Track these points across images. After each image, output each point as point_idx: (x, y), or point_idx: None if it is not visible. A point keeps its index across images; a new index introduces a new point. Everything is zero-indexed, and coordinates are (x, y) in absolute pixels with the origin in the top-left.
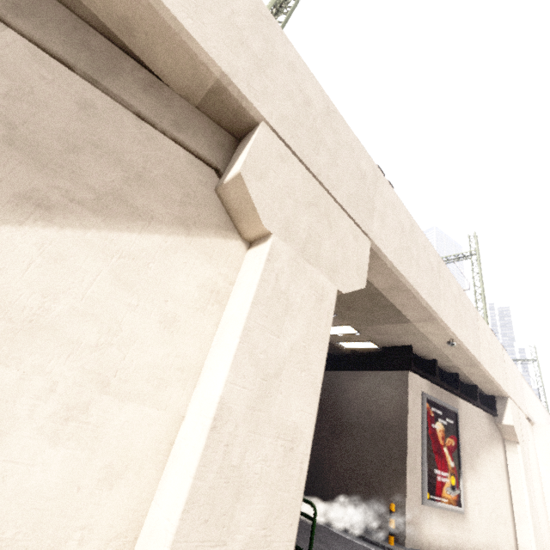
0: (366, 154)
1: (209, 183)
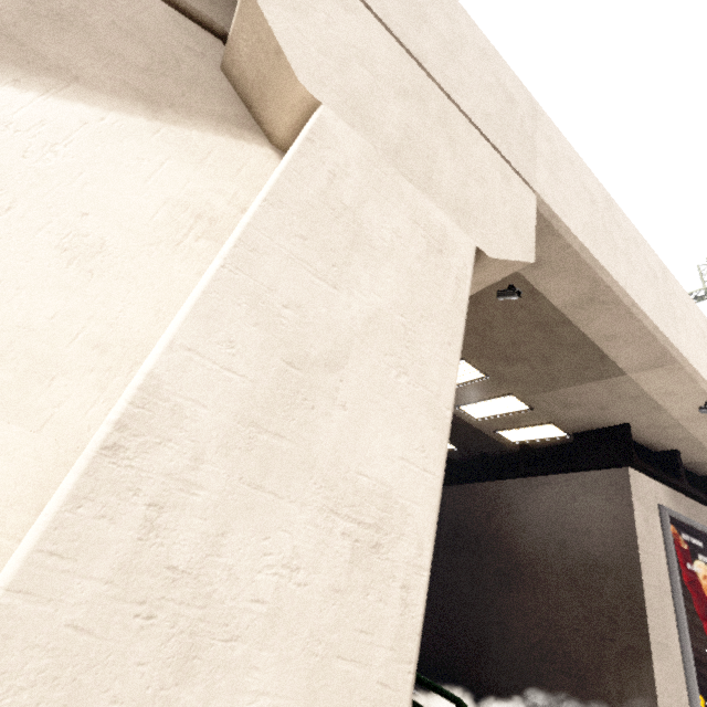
0: (512, 73)
1: (209, 56)
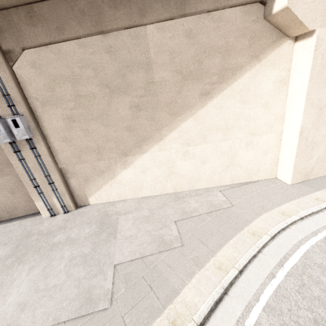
0: None
1: (258, 17)
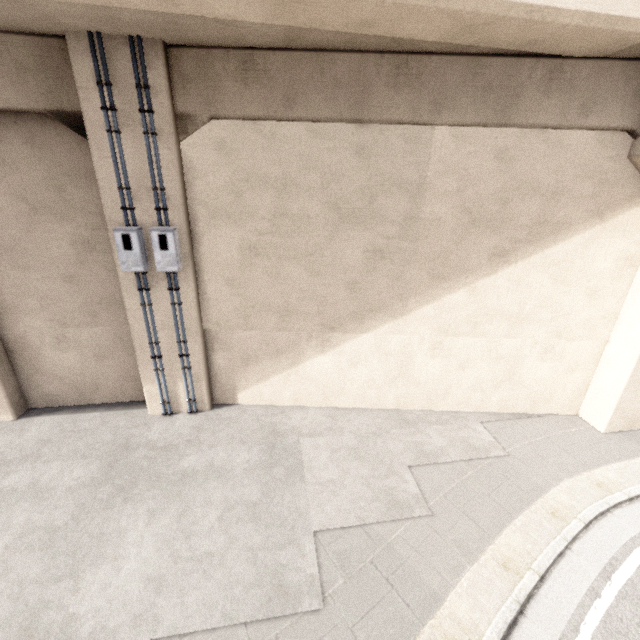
0: None
1: (620, 153)
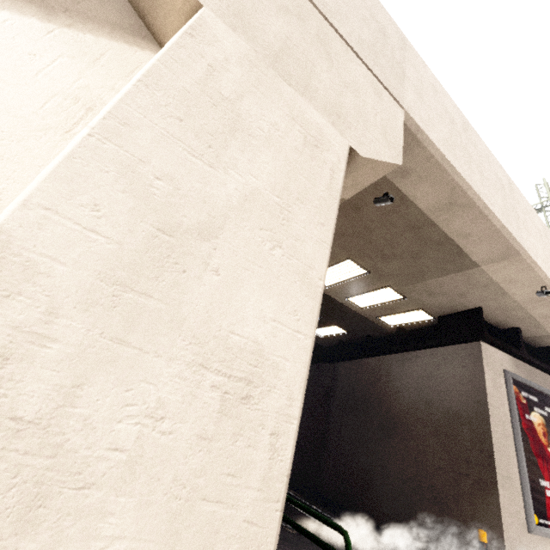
0: (385, 11)
1: None
